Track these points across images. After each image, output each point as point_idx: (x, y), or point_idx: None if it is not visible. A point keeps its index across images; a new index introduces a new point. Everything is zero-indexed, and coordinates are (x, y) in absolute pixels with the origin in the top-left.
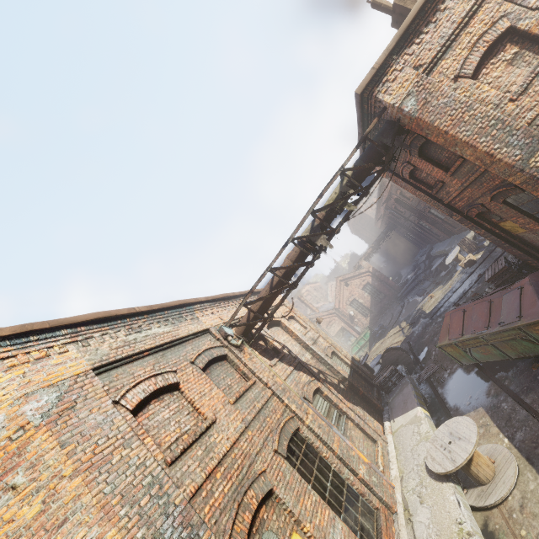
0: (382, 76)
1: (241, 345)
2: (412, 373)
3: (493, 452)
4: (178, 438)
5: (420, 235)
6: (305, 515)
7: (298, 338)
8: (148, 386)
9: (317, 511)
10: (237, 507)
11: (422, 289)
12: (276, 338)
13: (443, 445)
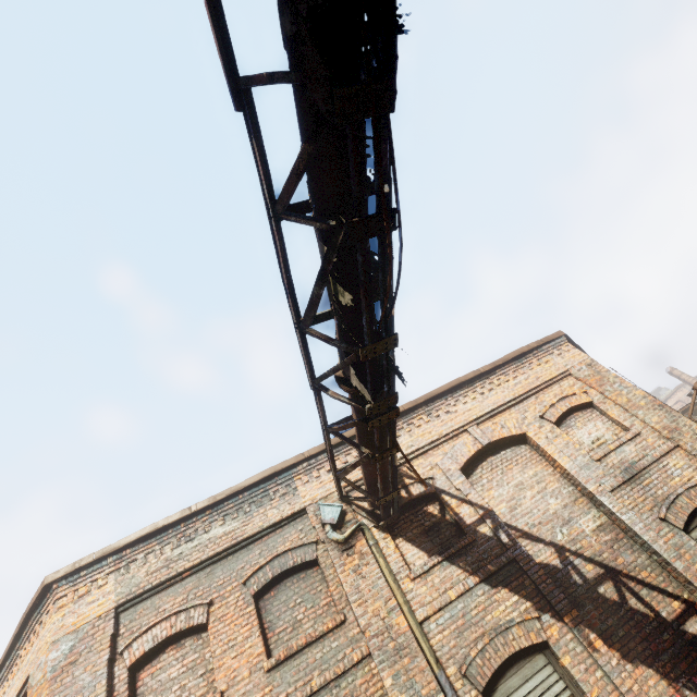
0: None
1: (353, 536)
2: None
3: None
4: None
5: None
6: None
7: (567, 475)
8: (163, 629)
9: None
10: None
11: None
12: (473, 496)
13: None
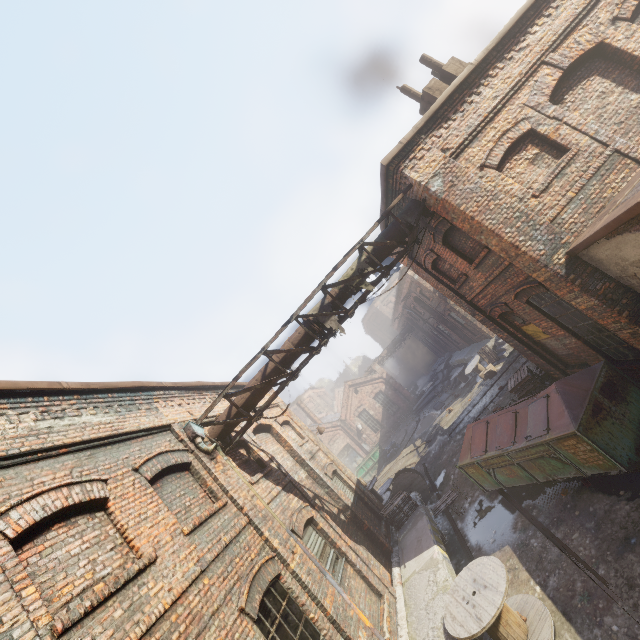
0: (410, 152)
1: (213, 451)
2: (427, 503)
3: (523, 606)
4: (87, 588)
5: (439, 341)
6: None
7: (292, 450)
8: (54, 500)
9: None
10: None
11: (440, 402)
12: (263, 447)
13: (466, 598)
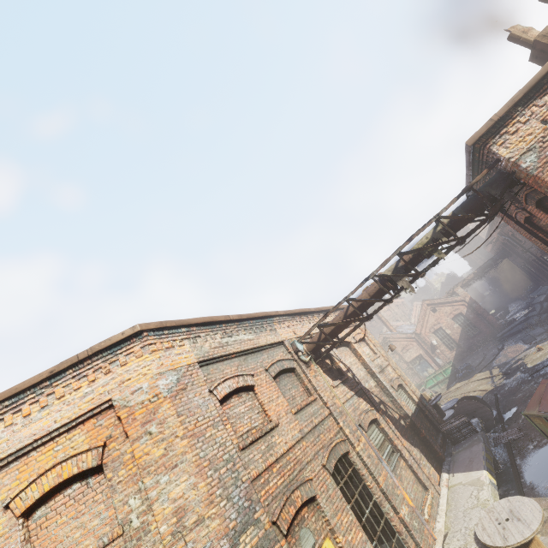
0: (501, 127)
1: (308, 362)
2: (490, 431)
3: None
4: (249, 430)
5: (542, 270)
6: (339, 528)
7: (365, 363)
8: (232, 383)
9: (351, 530)
10: (286, 500)
11: (530, 335)
12: (343, 360)
13: (498, 520)
